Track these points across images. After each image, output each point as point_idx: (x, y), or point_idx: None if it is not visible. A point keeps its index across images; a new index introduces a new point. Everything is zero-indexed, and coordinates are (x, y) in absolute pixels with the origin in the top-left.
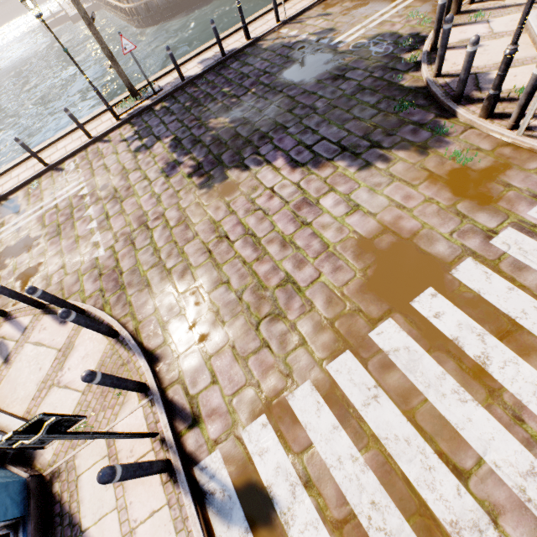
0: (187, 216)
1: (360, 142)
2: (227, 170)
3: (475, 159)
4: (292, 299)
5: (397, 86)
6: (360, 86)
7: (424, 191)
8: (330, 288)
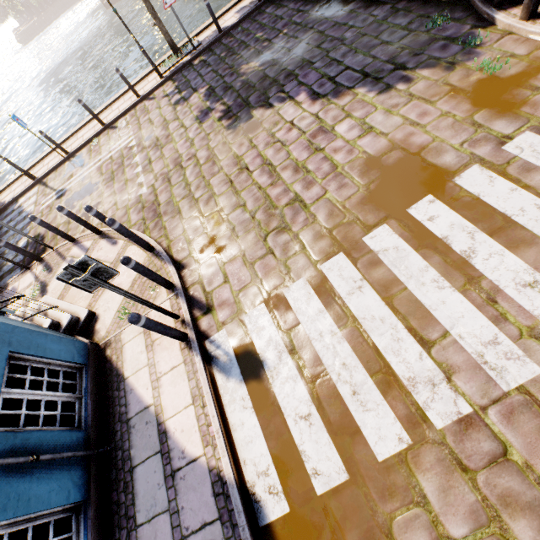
0: (215, 155)
1: (384, 66)
2: (253, 110)
3: (506, 66)
4: (298, 215)
5: (434, 2)
6: (394, 9)
7: (442, 106)
8: (333, 203)
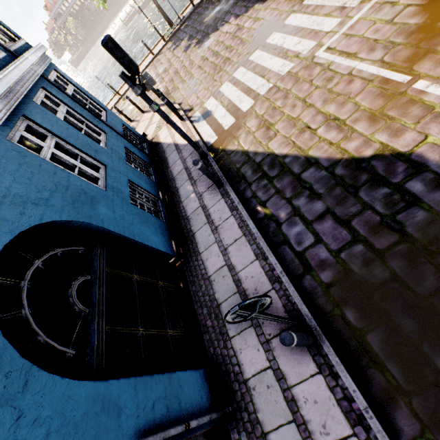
0: (193, 61)
1: None
2: (210, 35)
3: None
4: (226, 64)
5: None
6: None
7: None
8: (240, 53)
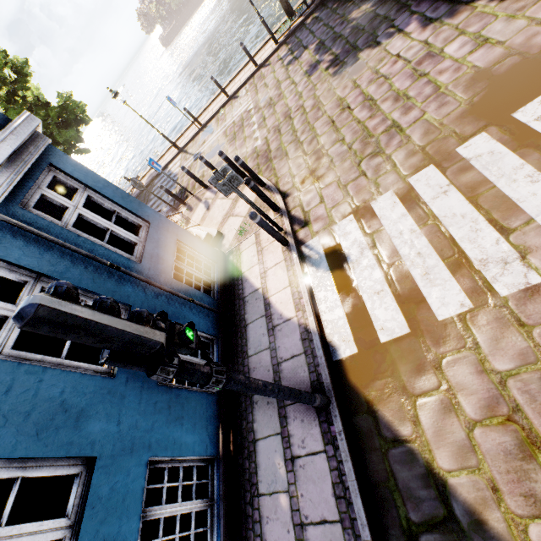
0: (320, 102)
1: None
2: (359, 53)
3: None
4: (392, 139)
5: None
6: None
7: None
8: (430, 122)
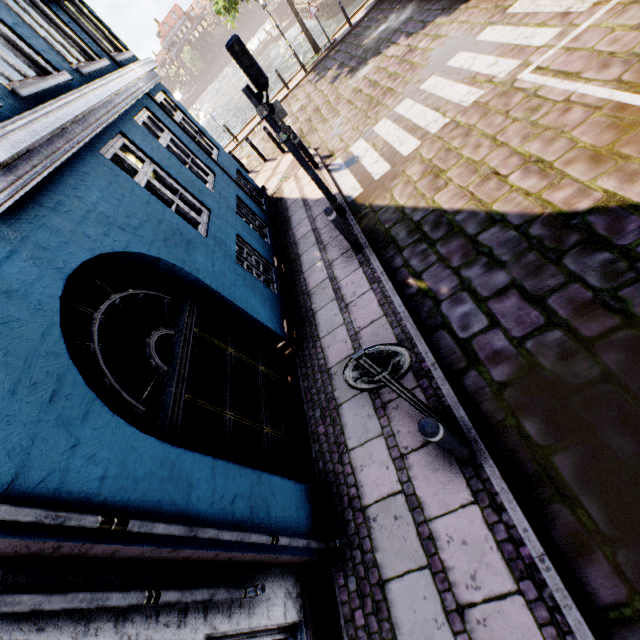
0: (340, 95)
1: None
2: (368, 61)
3: None
4: (386, 96)
5: None
6: None
7: (482, 6)
8: (407, 81)
